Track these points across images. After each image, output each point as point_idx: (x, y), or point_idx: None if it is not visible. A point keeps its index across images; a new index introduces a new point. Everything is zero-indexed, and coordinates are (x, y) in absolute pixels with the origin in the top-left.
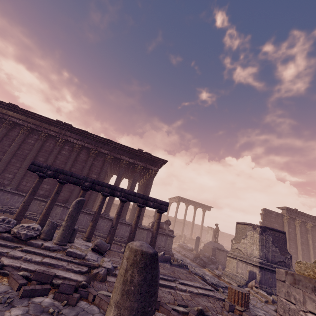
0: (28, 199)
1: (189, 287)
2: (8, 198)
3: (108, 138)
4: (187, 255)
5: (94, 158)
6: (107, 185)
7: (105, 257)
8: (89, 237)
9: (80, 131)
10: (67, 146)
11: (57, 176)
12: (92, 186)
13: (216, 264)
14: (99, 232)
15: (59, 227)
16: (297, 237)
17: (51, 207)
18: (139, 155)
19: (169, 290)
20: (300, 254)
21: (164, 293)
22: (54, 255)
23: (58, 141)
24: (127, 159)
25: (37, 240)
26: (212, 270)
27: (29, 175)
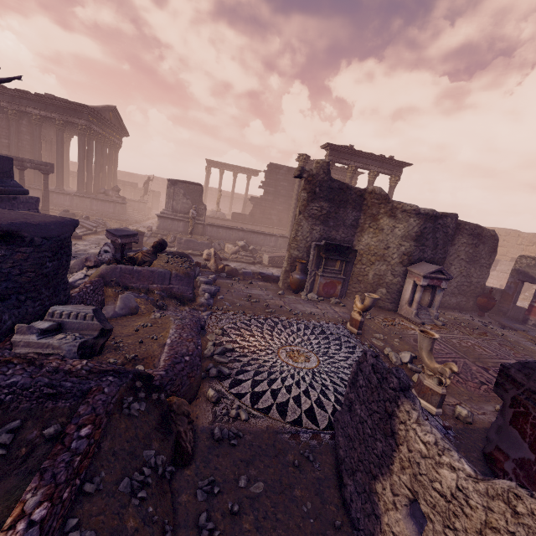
0: None
1: None
2: None
3: None
4: None
5: None
6: None
7: None
8: None
9: None
10: None
11: None
12: None
13: None
14: None
15: None
16: None
17: None
18: (51, 103)
19: None
20: None
21: None
22: None
23: None
24: (37, 113)
25: None
26: None
27: None
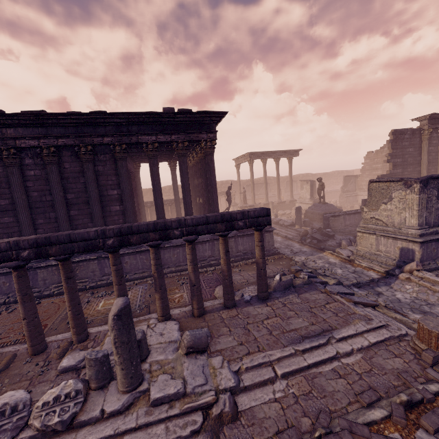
0: (27, 312)
1: (352, 339)
2: (5, 282)
3: (94, 111)
4: (290, 234)
5: (92, 162)
6: (149, 228)
7: (211, 350)
8: (166, 314)
9: (28, 118)
10: (29, 158)
11: (45, 254)
12: (122, 242)
13: (335, 238)
14: (168, 268)
15: (109, 286)
16: None
17: (76, 302)
18: (171, 121)
19: (330, 365)
20: None
21: (329, 379)
22: (135, 423)
23: (3, 158)
24: (152, 139)
25: (88, 399)
26: (333, 249)
27: (5, 236)
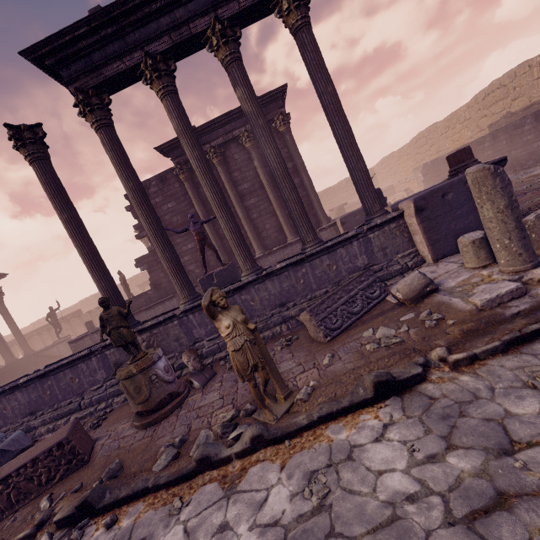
0: None
1: None
2: None
3: None
4: None
5: None
6: None
7: None
8: None
9: None
10: None
11: None
12: None
13: None
14: None
15: None
16: (227, 191)
17: None
18: None
19: None
20: (244, 224)
21: None
22: None
23: None
24: None
25: None
26: None
27: None
